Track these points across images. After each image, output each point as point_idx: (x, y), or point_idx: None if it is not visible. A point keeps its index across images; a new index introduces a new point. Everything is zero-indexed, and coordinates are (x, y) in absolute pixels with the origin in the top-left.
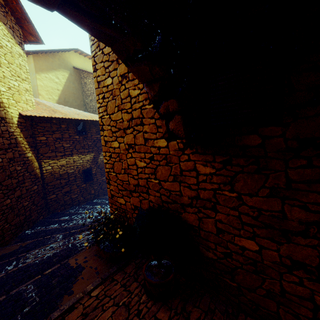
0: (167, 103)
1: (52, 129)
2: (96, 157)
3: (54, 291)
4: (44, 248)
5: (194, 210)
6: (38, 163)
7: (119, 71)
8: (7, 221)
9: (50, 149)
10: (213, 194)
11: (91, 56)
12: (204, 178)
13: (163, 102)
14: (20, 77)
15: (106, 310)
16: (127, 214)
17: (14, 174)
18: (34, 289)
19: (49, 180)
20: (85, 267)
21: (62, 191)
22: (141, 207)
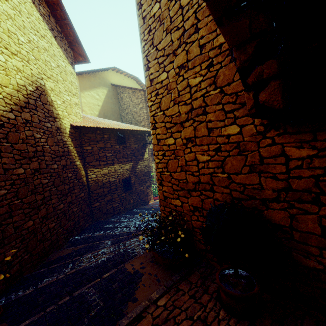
0: (262, 67)
1: (96, 139)
2: (135, 167)
3: (116, 296)
4: (96, 252)
5: (283, 205)
6: (84, 172)
7: (176, 63)
8: (61, 225)
9: (94, 158)
10: (314, 182)
11: (143, 56)
12: (298, 164)
13: (256, 67)
14: (71, 92)
15: (179, 324)
16: (184, 217)
17: (66, 180)
18: (95, 293)
19: (93, 188)
20: (143, 273)
21: (105, 200)
22: (202, 207)
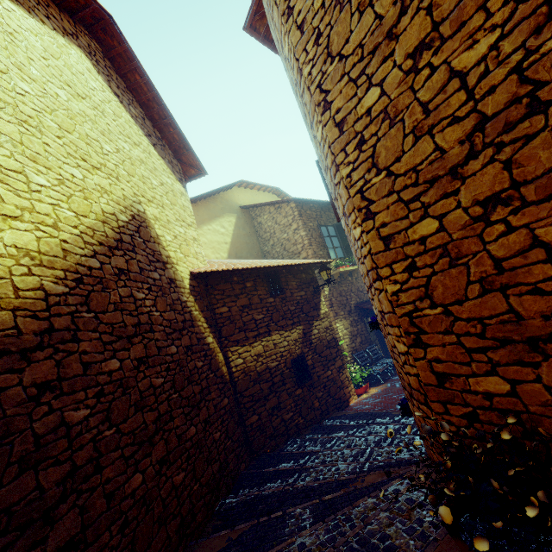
0: None
1: (234, 292)
2: (307, 333)
3: None
4: (285, 548)
5: None
6: (222, 355)
7: (400, 51)
8: (195, 475)
9: (236, 327)
10: None
11: (311, 91)
12: None
13: None
14: (185, 222)
15: None
16: (535, 425)
17: (195, 375)
18: None
19: (242, 385)
20: None
21: (267, 407)
22: None
